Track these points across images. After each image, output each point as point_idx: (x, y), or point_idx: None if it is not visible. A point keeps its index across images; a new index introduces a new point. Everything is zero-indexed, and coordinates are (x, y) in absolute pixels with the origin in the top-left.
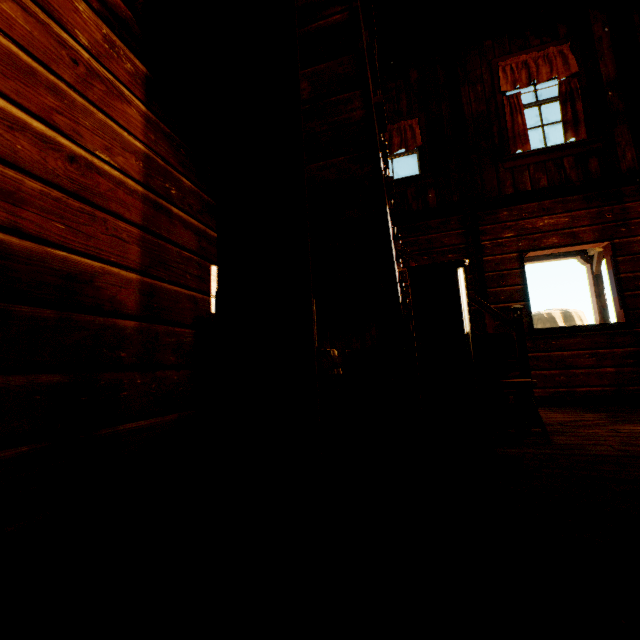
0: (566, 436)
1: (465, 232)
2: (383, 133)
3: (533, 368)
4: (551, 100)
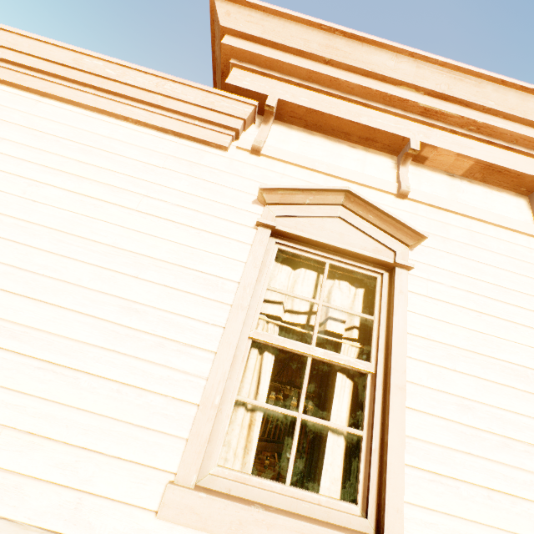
0: None
1: None
2: None
3: None
4: None
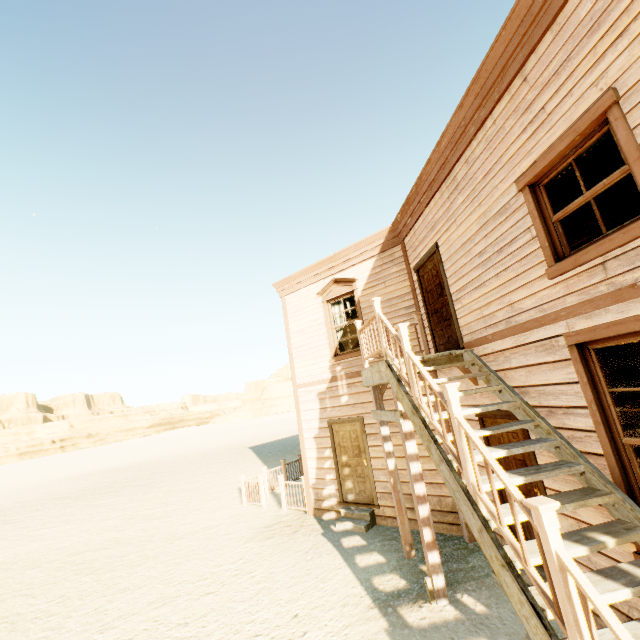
0: None
1: None
2: None
3: None
4: None
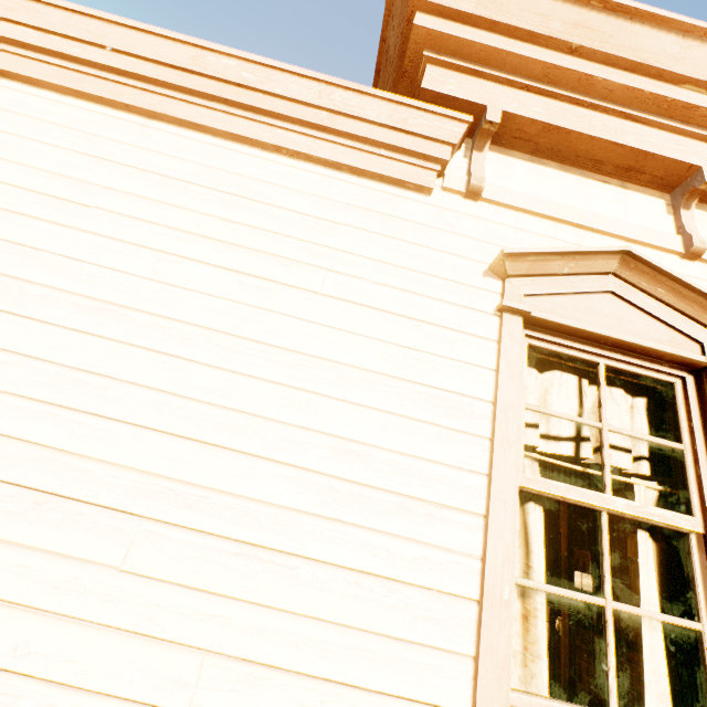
0: None
1: None
2: None
3: None
4: None
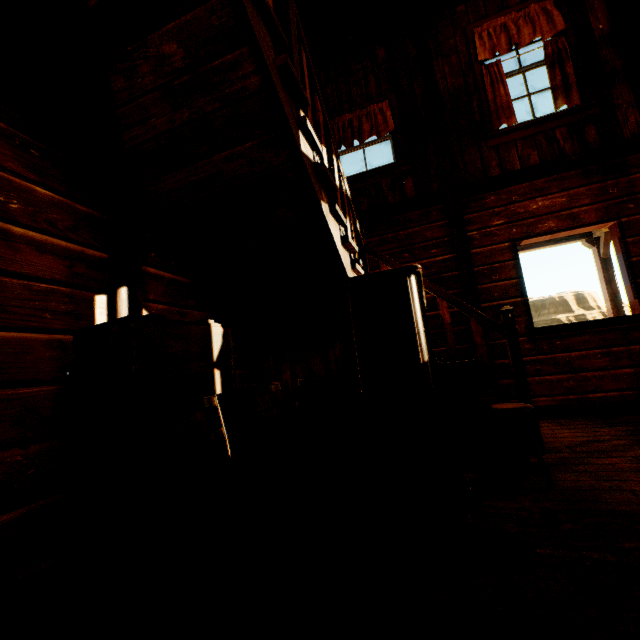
0: (575, 472)
1: (449, 223)
2: (323, 113)
3: (536, 373)
4: (537, 65)
